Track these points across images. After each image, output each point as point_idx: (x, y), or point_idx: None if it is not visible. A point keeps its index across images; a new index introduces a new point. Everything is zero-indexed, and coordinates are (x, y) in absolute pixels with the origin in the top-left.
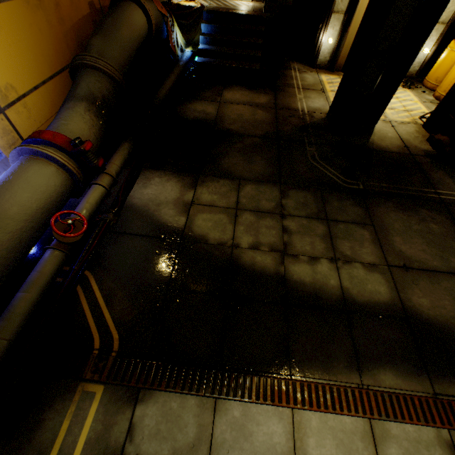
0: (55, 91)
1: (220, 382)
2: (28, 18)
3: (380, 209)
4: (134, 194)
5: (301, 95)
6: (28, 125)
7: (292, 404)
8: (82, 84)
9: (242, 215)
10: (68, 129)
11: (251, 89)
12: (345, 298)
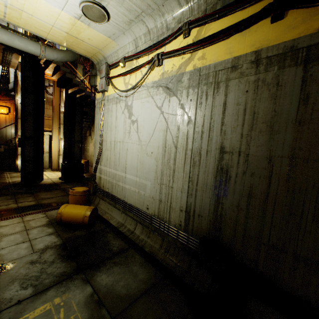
0: None
1: None
2: None
3: (38, 193)
4: None
5: (9, 179)
6: None
7: None
8: None
9: None
10: None
11: None
12: (19, 207)
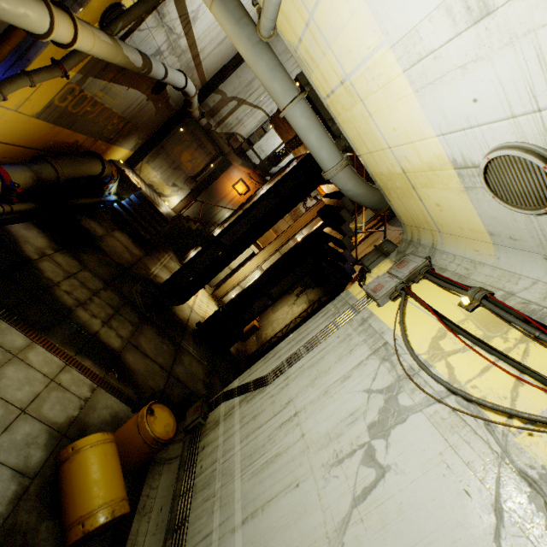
0: (14, 151)
1: (5, 313)
2: (41, 128)
3: (148, 326)
4: (15, 227)
5: (160, 266)
6: None
7: (36, 340)
8: (41, 167)
9: (74, 279)
10: (14, 176)
11: (135, 242)
12: (96, 335)
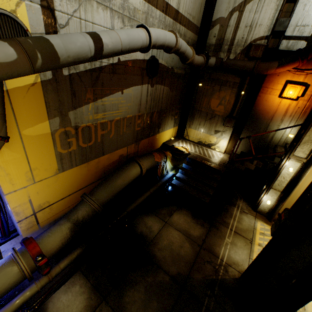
0: (75, 196)
1: None
2: (76, 172)
3: None
4: (55, 295)
5: (229, 239)
6: (46, 216)
7: None
8: (77, 210)
9: None
10: (48, 240)
11: (194, 216)
12: None
